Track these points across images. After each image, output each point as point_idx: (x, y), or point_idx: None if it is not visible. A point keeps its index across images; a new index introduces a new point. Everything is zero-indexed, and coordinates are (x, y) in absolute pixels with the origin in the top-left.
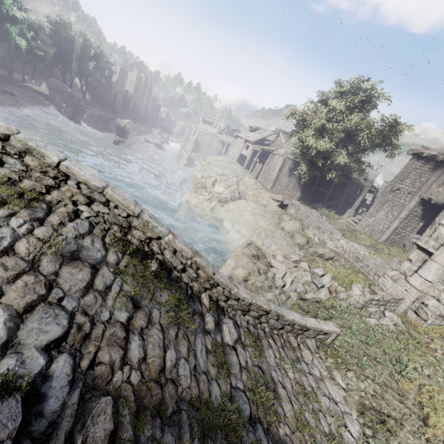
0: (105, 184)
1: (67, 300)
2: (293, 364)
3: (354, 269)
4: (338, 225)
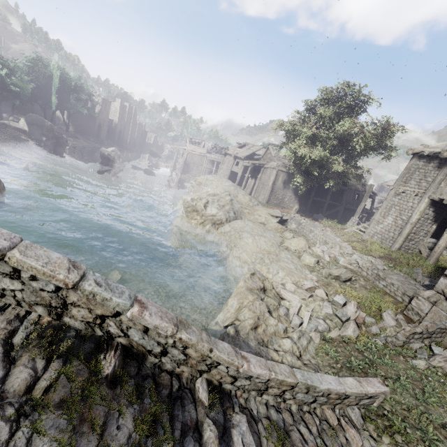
0: (7, 243)
1: None
2: None
3: (378, 290)
4: (345, 236)
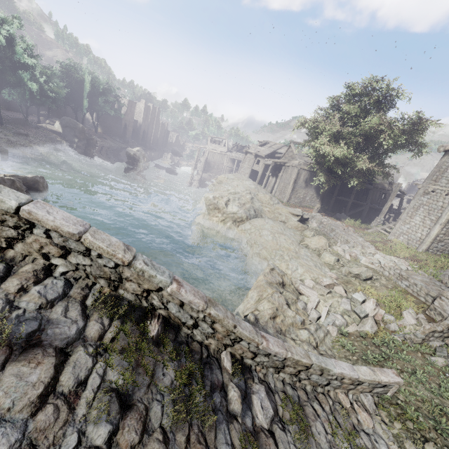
0: (82, 228)
1: (2, 432)
2: (351, 440)
3: (400, 289)
4: (368, 235)
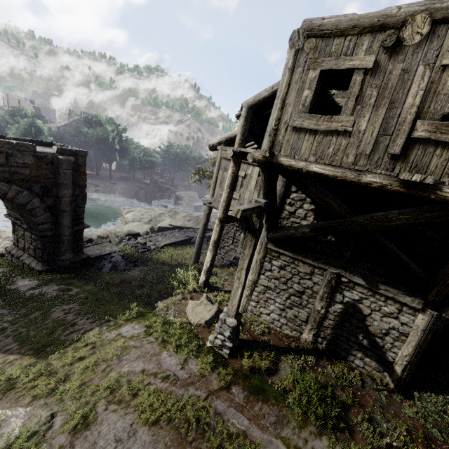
0: None
1: None
2: None
3: None
4: None
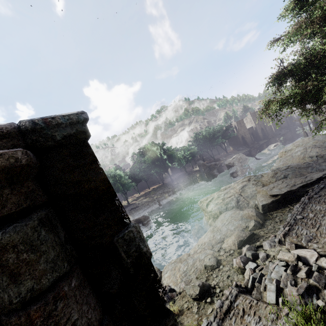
0: None
1: None
2: None
3: None
4: None
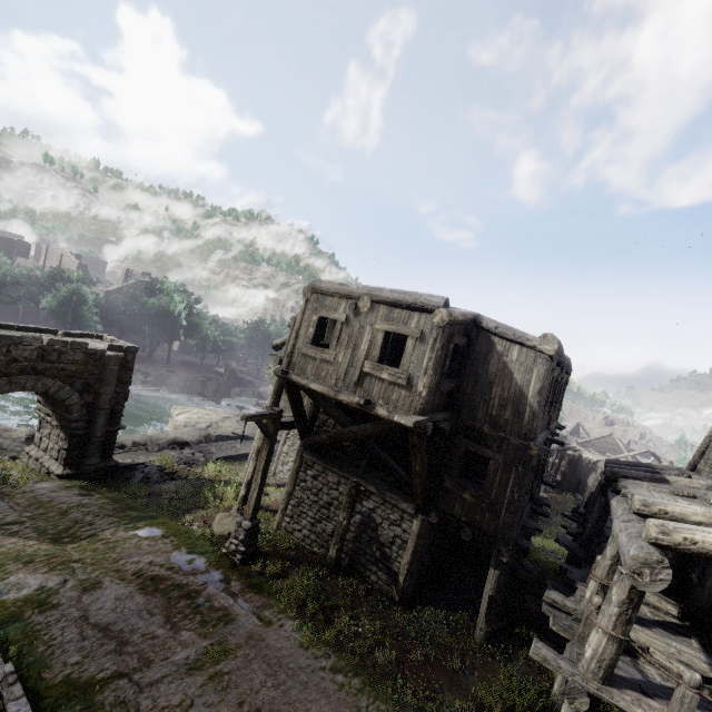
0: None
1: None
2: None
3: None
4: None
